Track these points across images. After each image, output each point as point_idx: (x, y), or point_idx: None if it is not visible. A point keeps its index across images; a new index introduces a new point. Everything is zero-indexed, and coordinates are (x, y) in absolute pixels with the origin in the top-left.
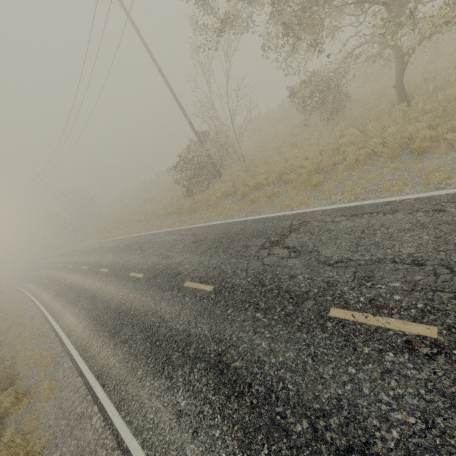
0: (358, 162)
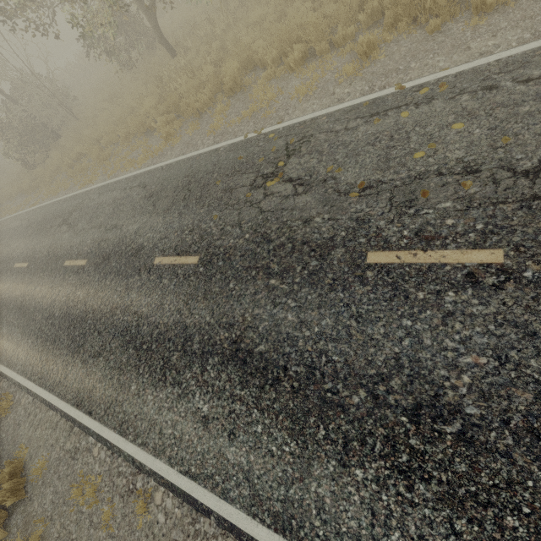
0: (130, 134)
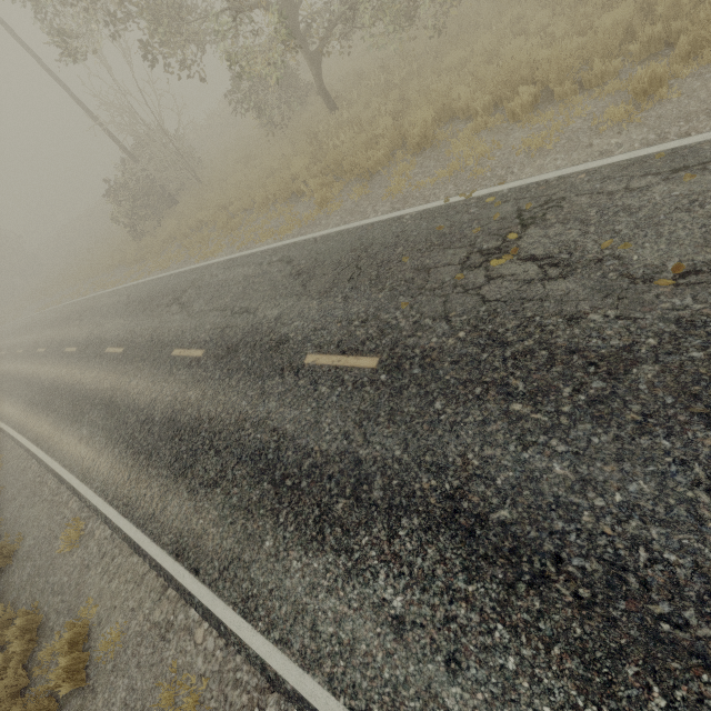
0: (269, 200)
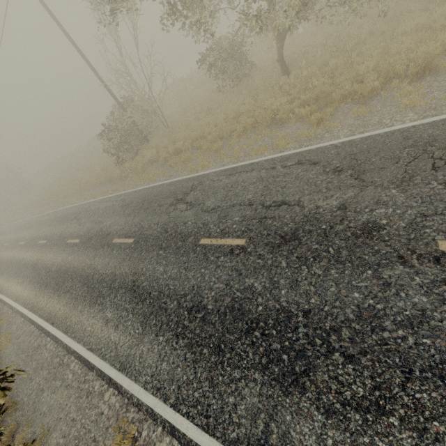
0: (246, 129)
